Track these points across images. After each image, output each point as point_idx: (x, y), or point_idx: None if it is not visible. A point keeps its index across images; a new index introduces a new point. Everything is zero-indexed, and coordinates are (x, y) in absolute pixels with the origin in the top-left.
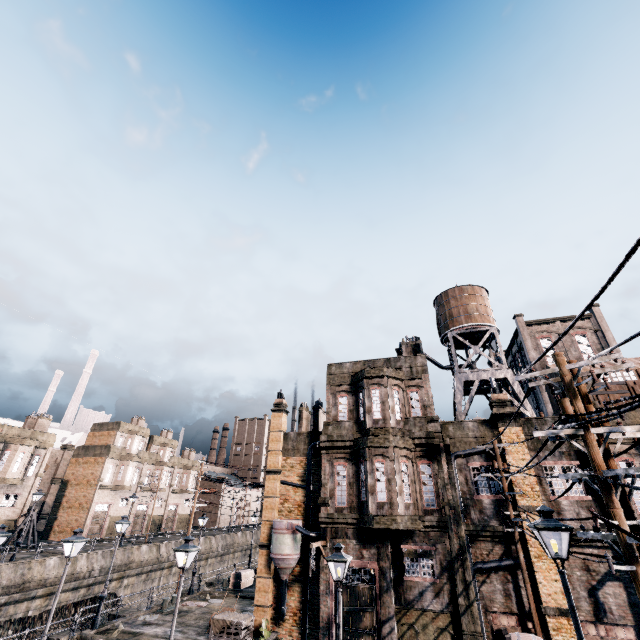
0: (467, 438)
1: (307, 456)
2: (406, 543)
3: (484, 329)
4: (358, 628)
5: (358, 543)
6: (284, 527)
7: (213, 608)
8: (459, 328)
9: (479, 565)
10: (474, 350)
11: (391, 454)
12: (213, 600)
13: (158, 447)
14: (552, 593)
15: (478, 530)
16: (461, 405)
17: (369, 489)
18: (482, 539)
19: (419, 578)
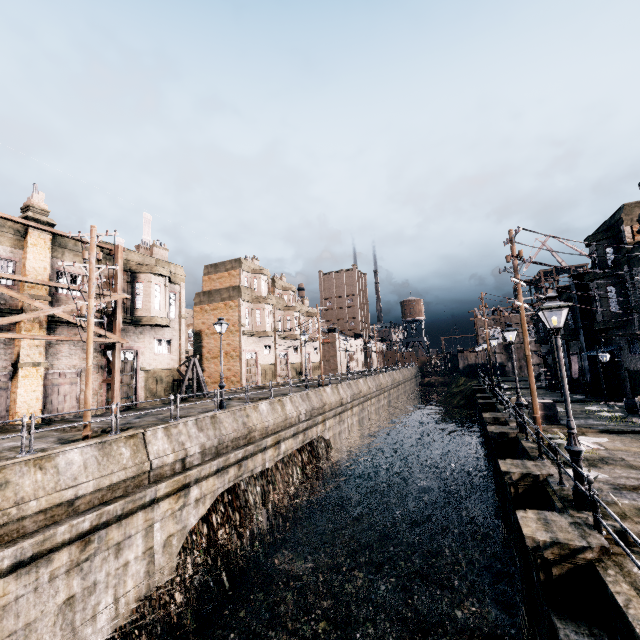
0: None
1: None
2: None
3: None
4: None
5: None
6: None
7: (633, 451)
8: None
9: None
10: None
11: None
12: (582, 439)
13: (280, 292)
14: None
15: None
16: None
17: None
18: None
19: None
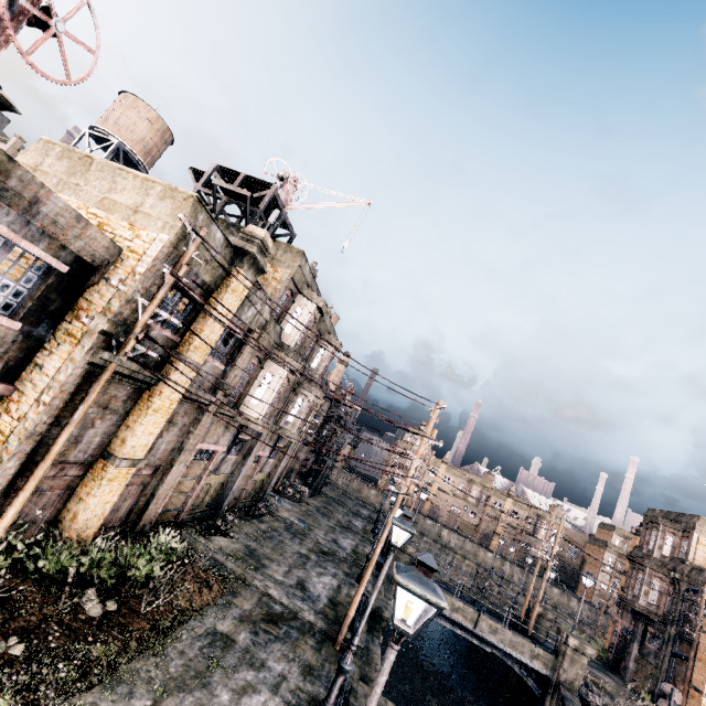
0: (698, 581)
1: None
2: (650, 626)
3: None
4: (623, 655)
5: (631, 616)
6: (615, 600)
7: None
8: None
9: (675, 652)
10: None
11: (645, 571)
12: None
13: None
14: (697, 680)
15: (680, 634)
16: None
17: (631, 585)
18: (683, 641)
19: (650, 645)
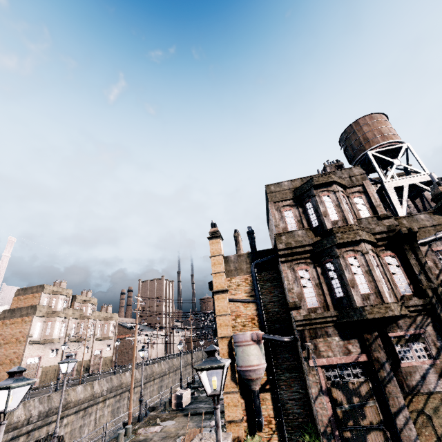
0: (424, 227)
1: (251, 273)
2: (392, 331)
3: (399, 146)
4: (363, 425)
5: (341, 339)
6: (249, 339)
7: (170, 431)
8: (377, 147)
9: None
10: (395, 163)
11: (363, 247)
12: (164, 423)
13: (80, 304)
14: None
15: None
16: (399, 206)
17: (349, 283)
18: None
19: (417, 362)
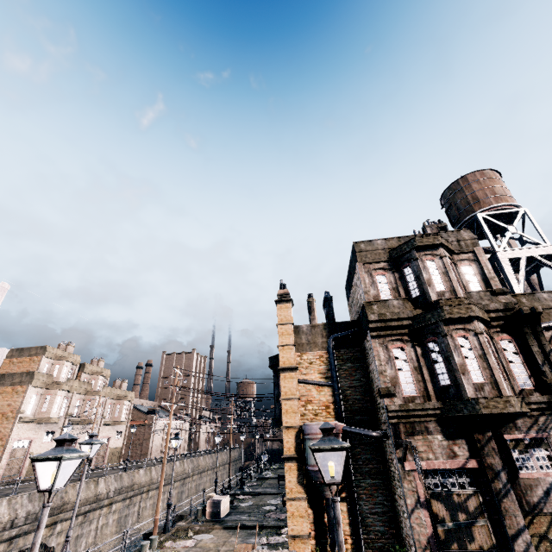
0: (548, 309)
1: (328, 350)
2: (508, 432)
3: (515, 210)
4: (470, 549)
5: (445, 438)
6: None
7: (207, 547)
8: (489, 209)
9: None
10: (510, 230)
11: (476, 326)
12: (199, 536)
13: (89, 376)
14: None
15: None
16: (515, 281)
17: (459, 368)
18: None
19: (539, 474)
